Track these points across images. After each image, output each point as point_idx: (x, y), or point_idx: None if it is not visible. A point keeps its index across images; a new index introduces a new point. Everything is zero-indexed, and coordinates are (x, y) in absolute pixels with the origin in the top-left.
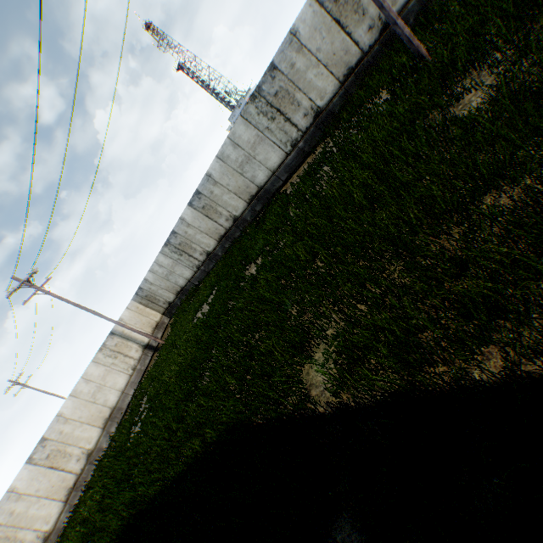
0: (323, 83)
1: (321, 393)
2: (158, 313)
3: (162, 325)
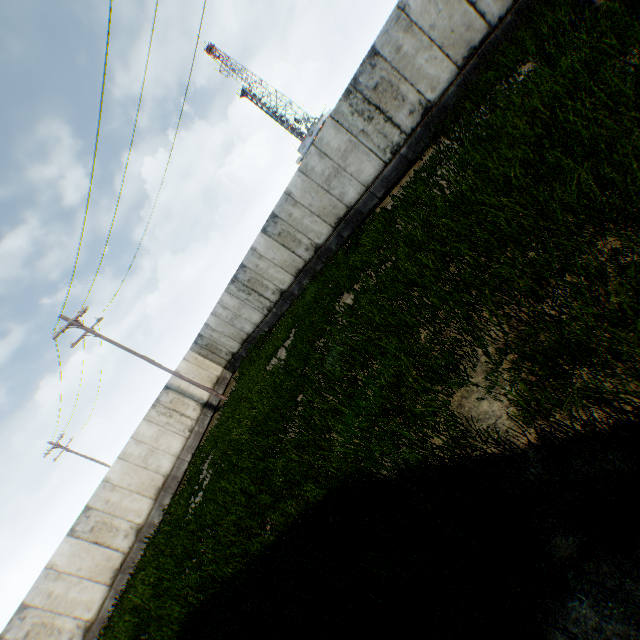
0: (436, 70)
1: (490, 427)
2: (219, 366)
3: (223, 380)
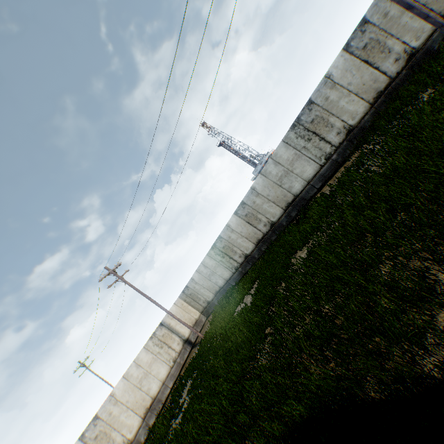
0: (354, 107)
1: None
2: (197, 311)
3: (200, 322)
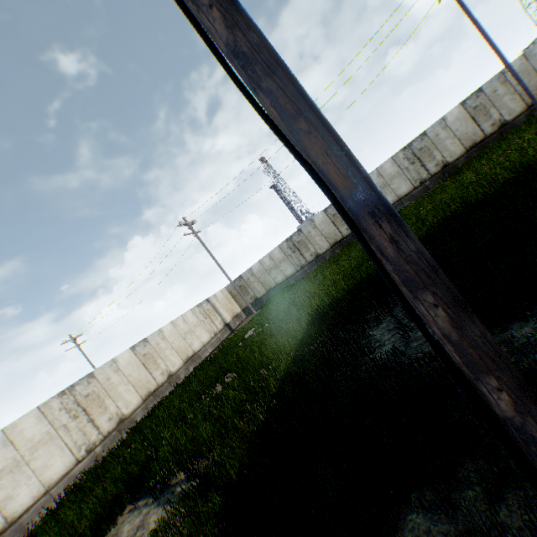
0: (454, 148)
1: None
2: (239, 307)
3: (240, 317)
